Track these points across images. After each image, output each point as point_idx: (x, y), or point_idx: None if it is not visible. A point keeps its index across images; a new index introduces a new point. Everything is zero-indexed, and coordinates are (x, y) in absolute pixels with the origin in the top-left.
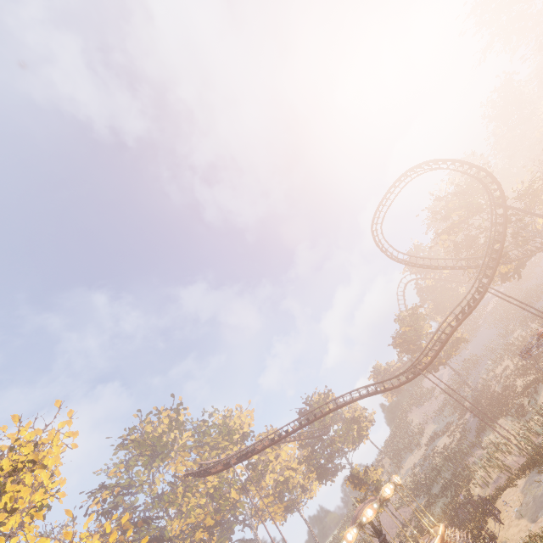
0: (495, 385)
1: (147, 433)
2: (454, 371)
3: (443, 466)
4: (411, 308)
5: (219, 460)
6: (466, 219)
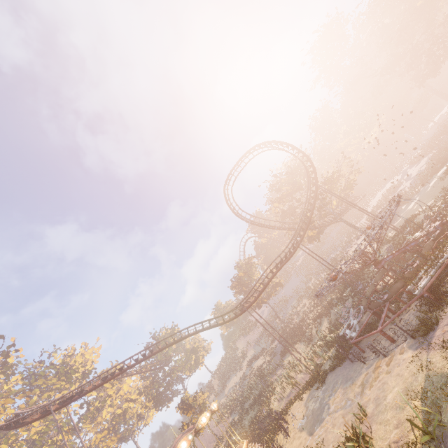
0: (296, 318)
1: None
2: (271, 308)
3: (255, 384)
4: (248, 258)
5: (39, 407)
6: (291, 193)
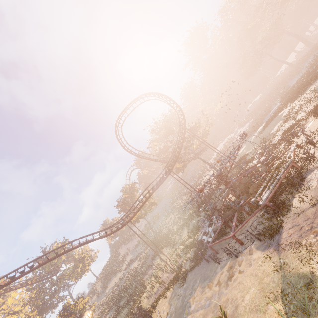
0: (165, 229)
1: None
2: (147, 221)
3: (130, 284)
4: (132, 183)
5: None
6: (167, 135)
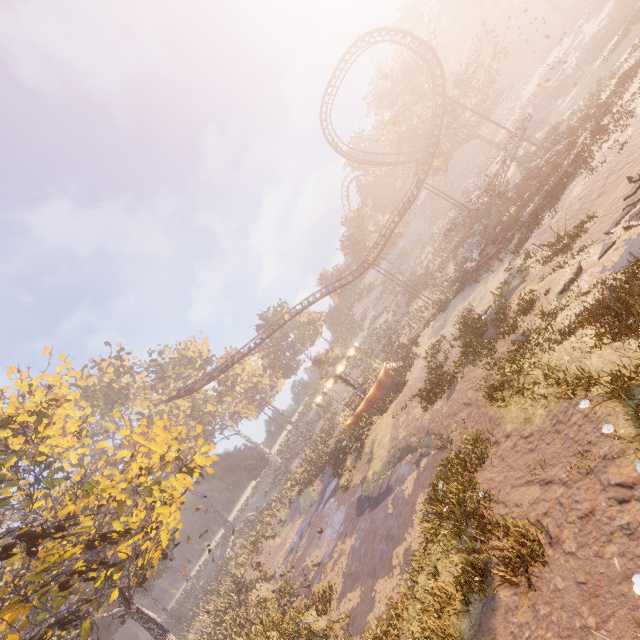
0: (420, 269)
1: (94, 386)
2: (391, 263)
3: (382, 335)
4: (358, 209)
5: (199, 379)
6: (410, 106)
